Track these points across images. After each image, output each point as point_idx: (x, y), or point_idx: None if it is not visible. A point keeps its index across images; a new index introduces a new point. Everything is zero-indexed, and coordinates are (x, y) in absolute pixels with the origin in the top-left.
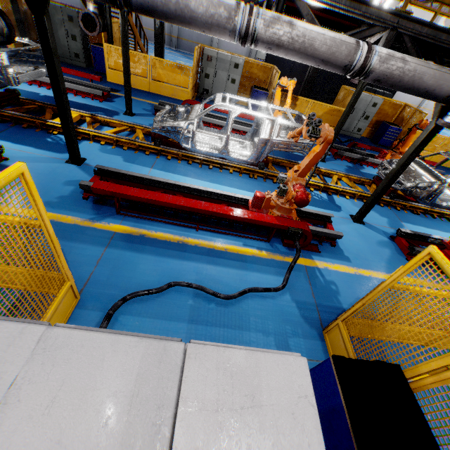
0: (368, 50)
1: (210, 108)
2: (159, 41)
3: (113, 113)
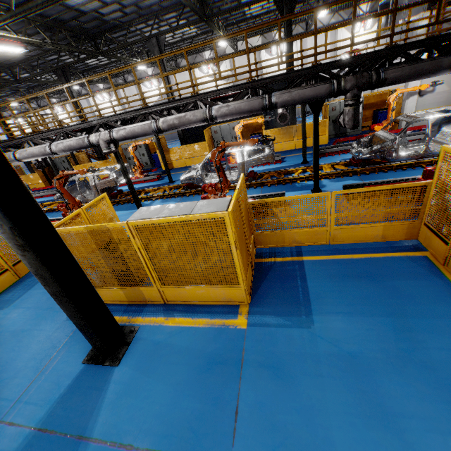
0: (49, 146)
1: None
2: (98, 153)
3: None
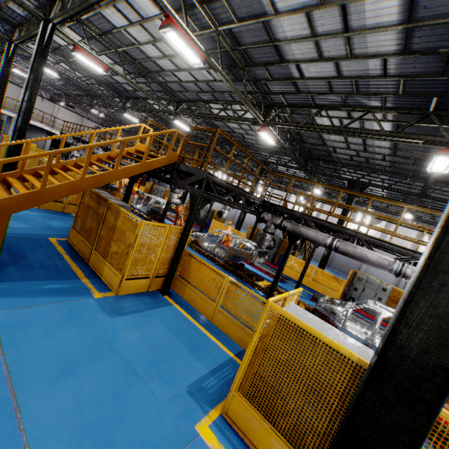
0: None
1: (363, 305)
2: (324, 261)
3: (285, 290)
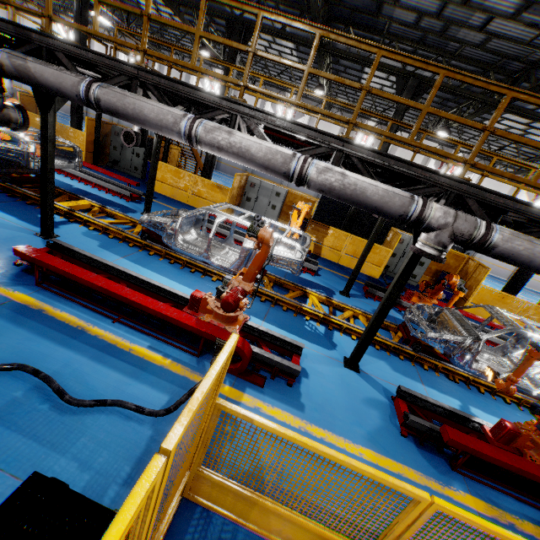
0: (303, 161)
1: (197, 210)
2: (208, 166)
3: (130, 211)
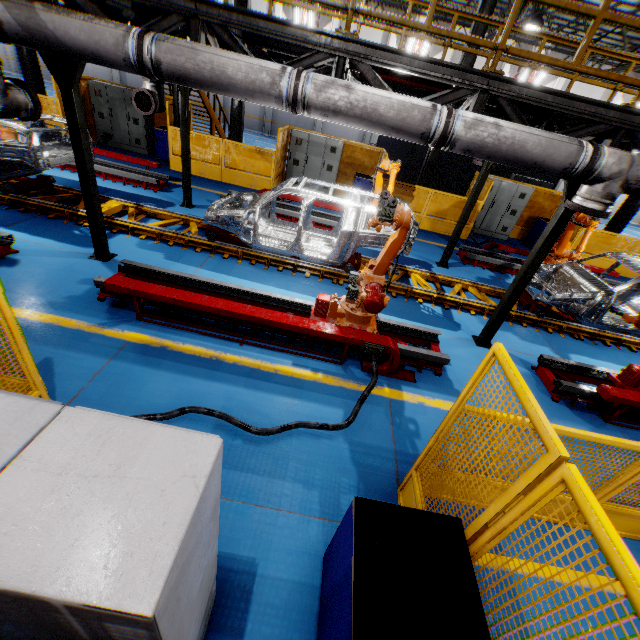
0: (447, 115)
1: (276, 193)
2: (236, 123)
3: (167, 204)
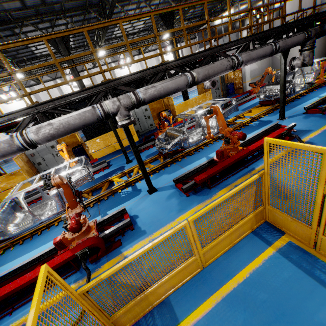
0: (20, 136)
1: (1, 206)
2: None
3: None
